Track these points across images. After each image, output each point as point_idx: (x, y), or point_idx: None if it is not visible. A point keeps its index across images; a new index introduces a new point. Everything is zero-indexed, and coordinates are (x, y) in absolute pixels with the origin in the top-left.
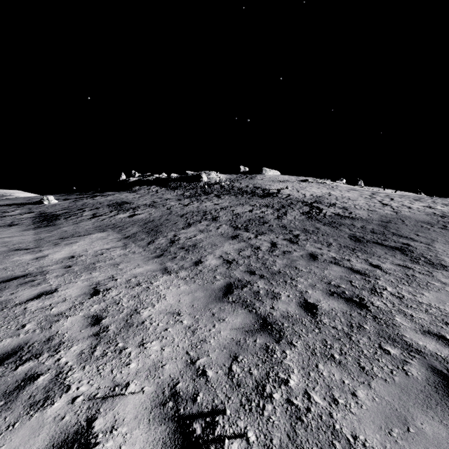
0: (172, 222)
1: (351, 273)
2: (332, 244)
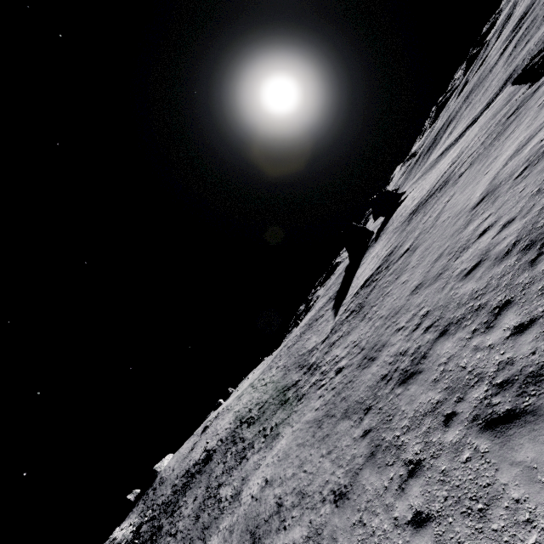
0: (204, 519)
1: (288, 405)
2: (275, 412)
